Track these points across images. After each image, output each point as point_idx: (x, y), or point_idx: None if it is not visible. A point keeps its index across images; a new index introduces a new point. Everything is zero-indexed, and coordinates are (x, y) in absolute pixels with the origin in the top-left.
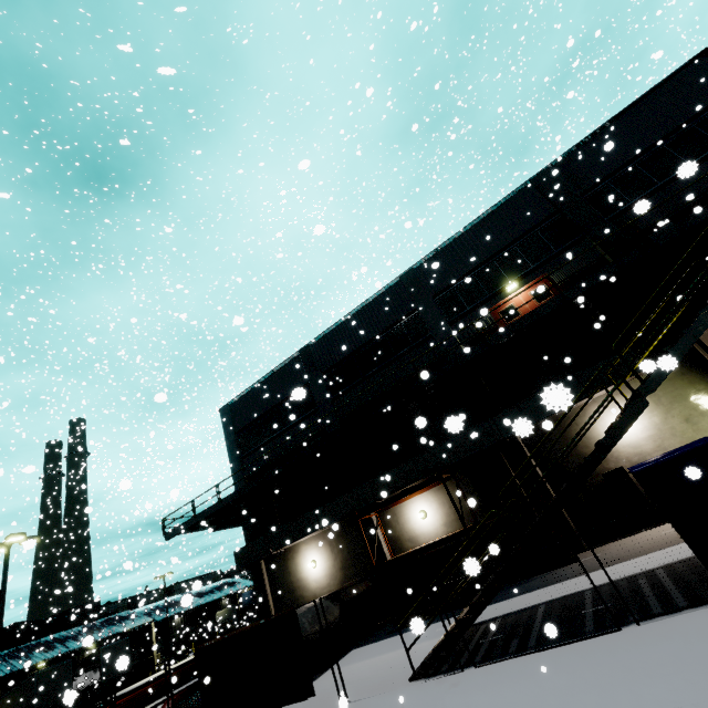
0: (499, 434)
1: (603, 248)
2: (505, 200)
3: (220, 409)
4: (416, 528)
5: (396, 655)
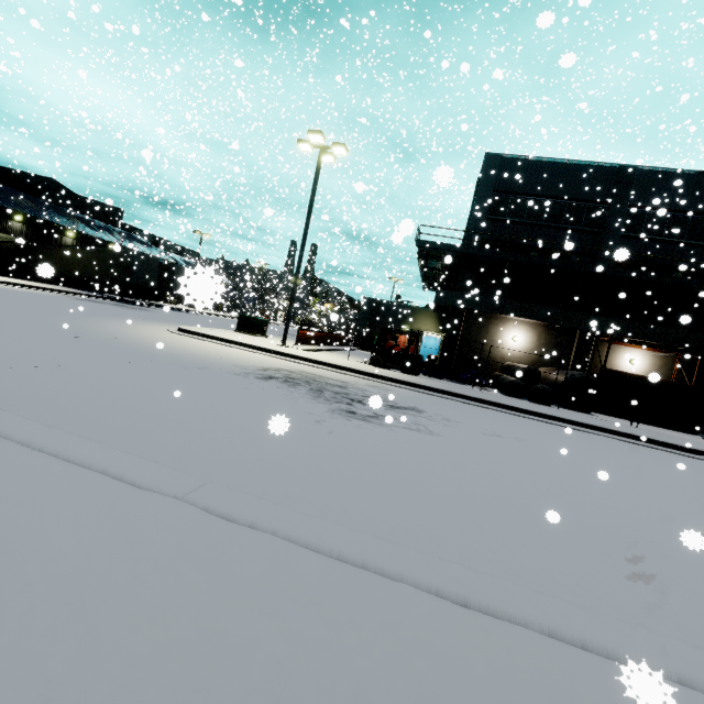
0: None
1: None
2: None
3: (489, 154)
4: (621, 366)
5: (674, 434)
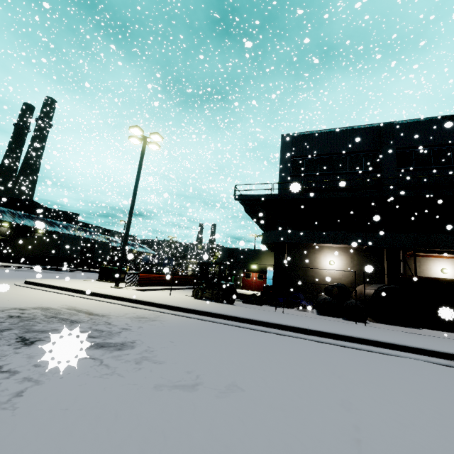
0: None
1: None
2: None
3: (283, 135)
4: (434, 276)
5: None
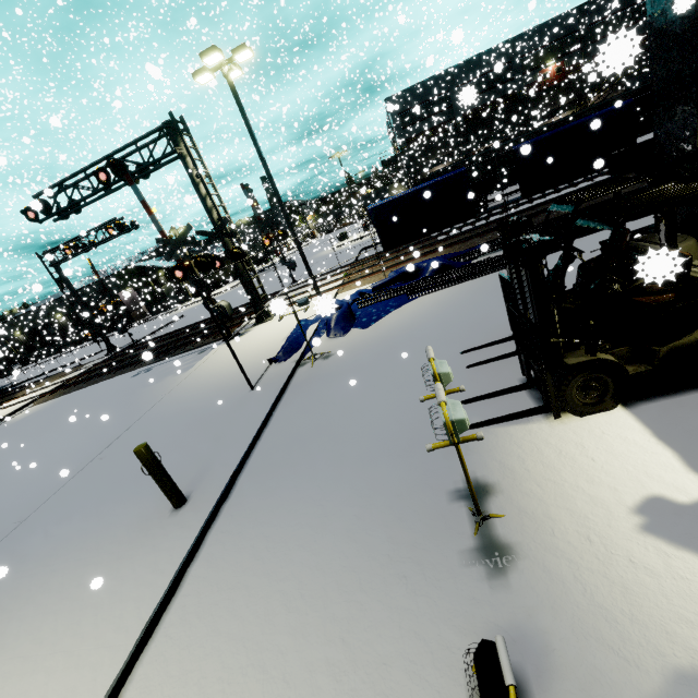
0: (530, 125)
1: (584, 56)
2: (564, 13)
3: (387, 98)
4: None
5: None
